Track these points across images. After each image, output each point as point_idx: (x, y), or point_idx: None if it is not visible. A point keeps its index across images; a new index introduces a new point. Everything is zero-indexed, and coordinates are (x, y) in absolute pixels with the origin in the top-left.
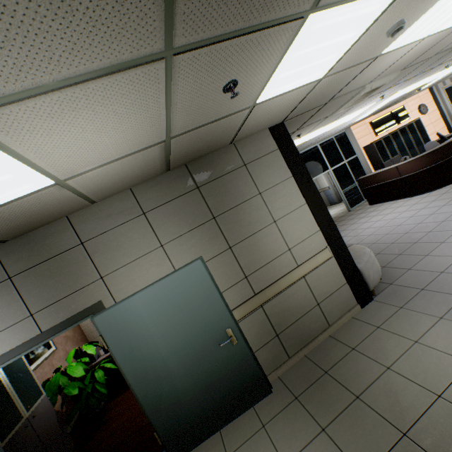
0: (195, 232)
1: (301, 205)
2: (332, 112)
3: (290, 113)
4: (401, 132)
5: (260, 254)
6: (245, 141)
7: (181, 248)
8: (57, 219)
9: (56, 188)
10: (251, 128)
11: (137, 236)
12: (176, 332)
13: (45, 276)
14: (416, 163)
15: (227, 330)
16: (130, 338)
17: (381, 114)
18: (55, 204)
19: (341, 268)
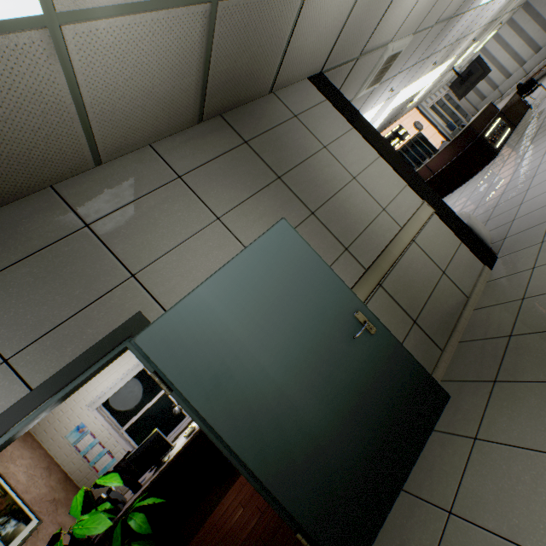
0: (259, 196)
1: (376, 159)
2: (356, 92)
3: (330, 53)
4: (409, 146)
5: (353, 218)
6: (286, 91)
7: (246, 219)
8: (35, 188)
9: (44, 46)
10: (295, 59)
11: (177, 208)
12: (282, 335)
13: (25, 286)
14: (444, 155)
15: (356, 315)
16: (209, 361)
17: (383, 134)
18: (36, 118)
19: (448, 225)
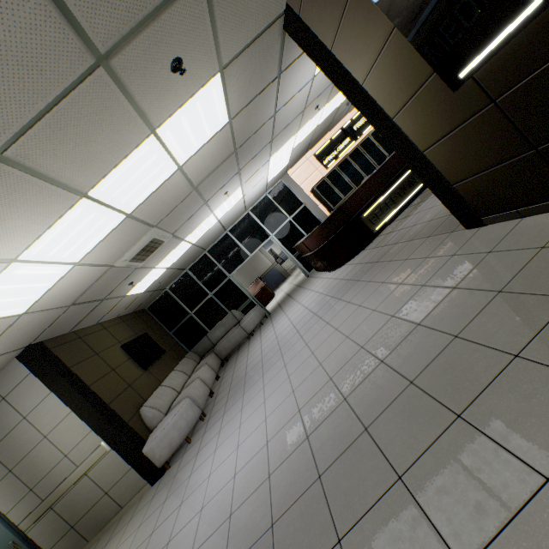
0: None
1: (69, 414)
2: (132, 269)
3: (17, 348)
4: (353, 157)
5: (40, 467)
6: None
7: None
8: None
9: None
10: None
11: None
12: None
13: None
14: (313, 239)
15: (11, 542)
16: None
17: (329, 135)
18: None
19: (122, 456)
